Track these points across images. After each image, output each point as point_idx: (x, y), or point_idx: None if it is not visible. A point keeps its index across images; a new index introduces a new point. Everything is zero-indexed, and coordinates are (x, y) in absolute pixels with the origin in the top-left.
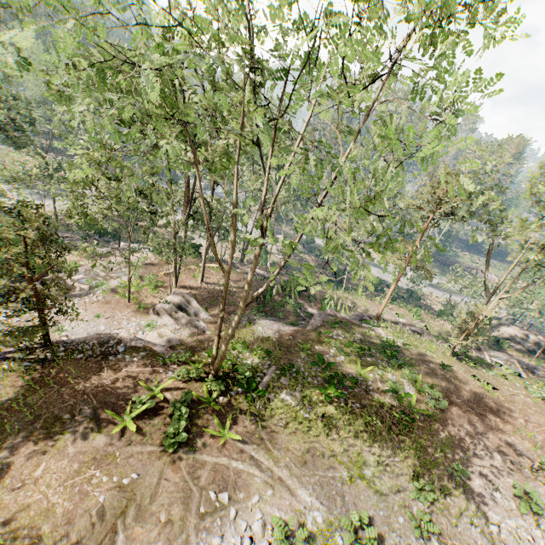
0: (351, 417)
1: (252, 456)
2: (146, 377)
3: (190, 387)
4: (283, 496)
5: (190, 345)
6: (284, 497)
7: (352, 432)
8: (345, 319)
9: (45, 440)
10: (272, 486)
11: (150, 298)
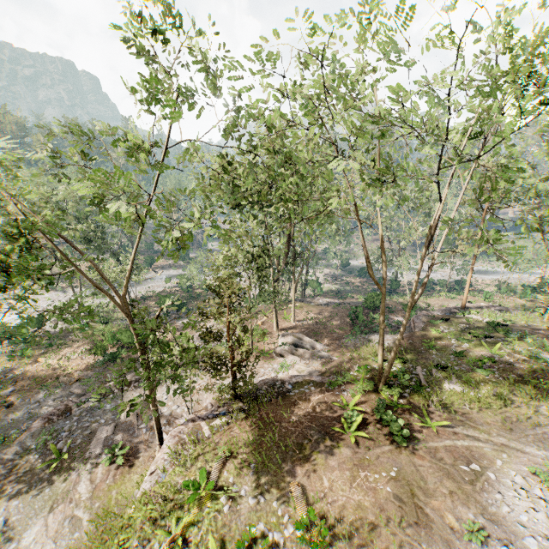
0: (520, 384)
1: (466, 434)
2: (331, 400)
3: (369, 398)
4: (517, 455)
5: (332, 371)
6: (519, 456)
7: (531, 394)
8: (440, 315)
9: (307, 461)
10: (502, 451)
11: (265, 345)
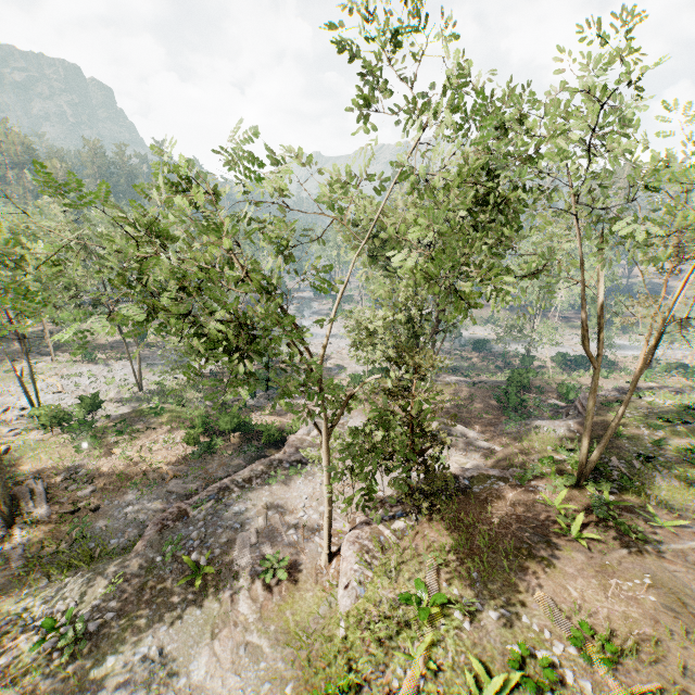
0: None
1: None
2: (530, 497)
3: (573, 495)
4: None
5: (503, 464)
6: None
7: None
8: (611, 397)
9: (539, 569)
10: None
11: None
